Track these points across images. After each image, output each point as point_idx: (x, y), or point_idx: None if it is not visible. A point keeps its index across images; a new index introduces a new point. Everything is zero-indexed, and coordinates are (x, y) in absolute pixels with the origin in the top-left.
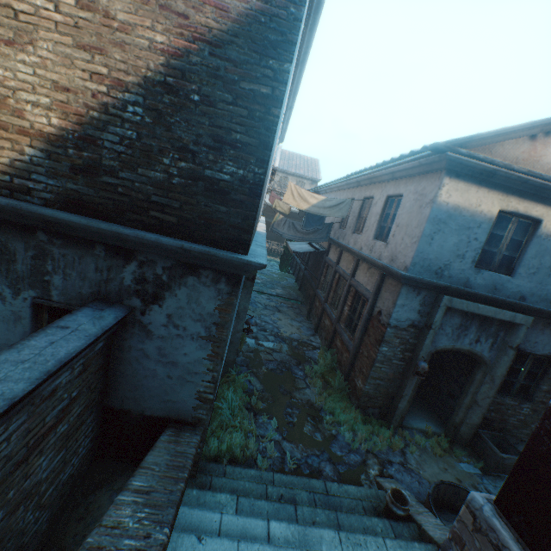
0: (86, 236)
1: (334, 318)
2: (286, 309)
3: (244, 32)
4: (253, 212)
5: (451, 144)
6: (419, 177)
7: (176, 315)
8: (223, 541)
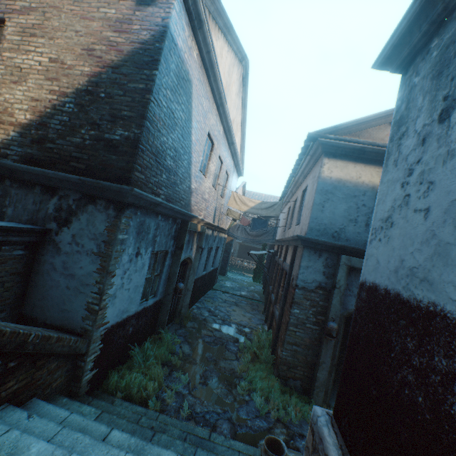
0: (30, 179)
1: (273, 302)
2: (244, 304)
3: (131, 59)
4: (133, 158)
5: (321, 133)
6: (314, 167)
7: (78, 235)
8: (49, 423)
